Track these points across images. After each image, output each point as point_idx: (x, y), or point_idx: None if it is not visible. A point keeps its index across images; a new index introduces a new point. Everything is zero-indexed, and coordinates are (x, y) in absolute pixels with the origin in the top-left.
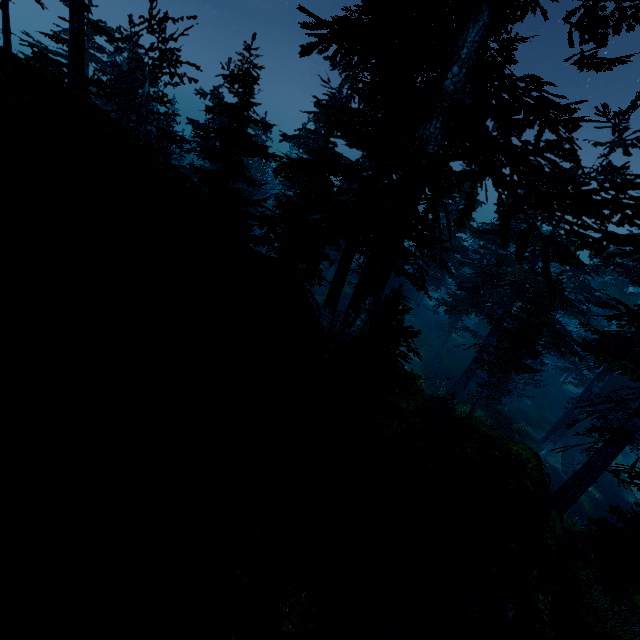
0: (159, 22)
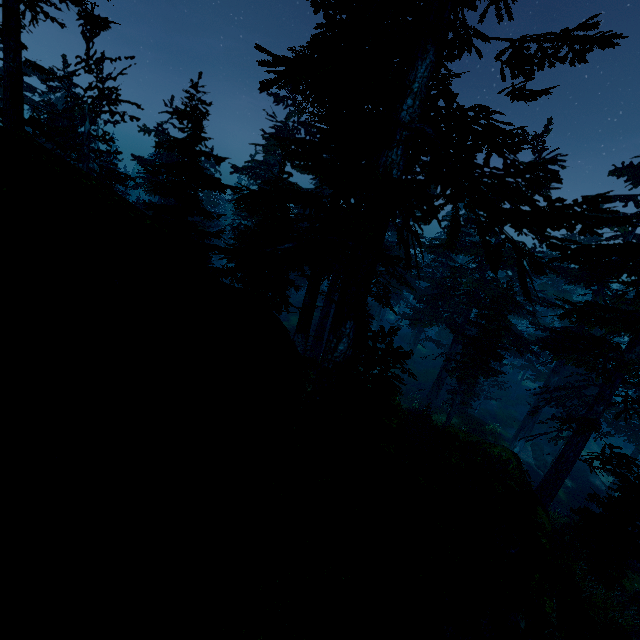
0: (97, 62)
